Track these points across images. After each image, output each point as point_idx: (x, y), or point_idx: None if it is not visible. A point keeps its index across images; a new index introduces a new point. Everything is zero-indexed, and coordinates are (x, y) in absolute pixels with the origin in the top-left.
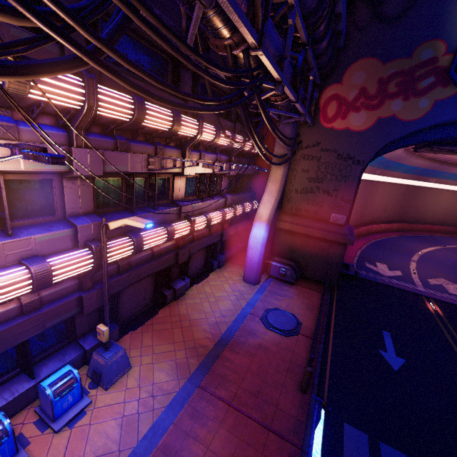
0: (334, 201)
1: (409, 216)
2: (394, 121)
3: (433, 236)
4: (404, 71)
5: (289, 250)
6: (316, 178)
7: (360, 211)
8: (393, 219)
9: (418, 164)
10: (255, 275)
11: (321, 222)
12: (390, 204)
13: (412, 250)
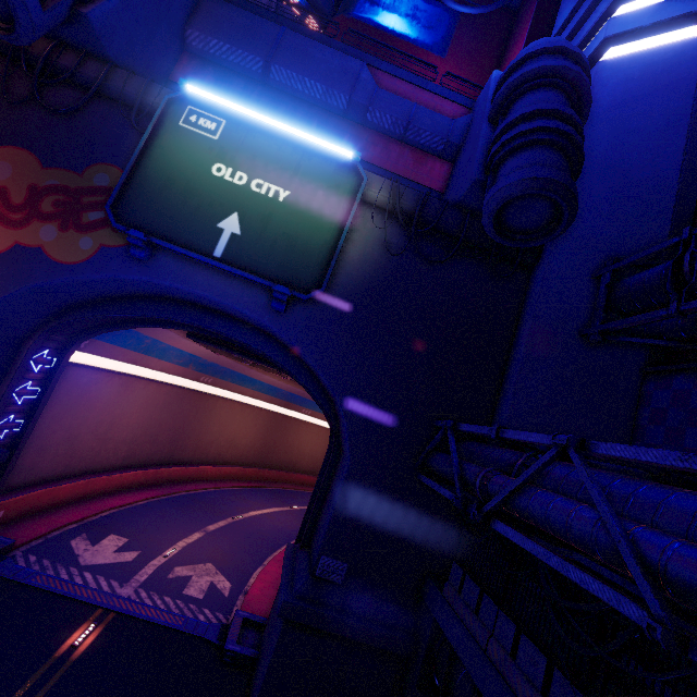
0: None
1: (277, 458)
2: (40, 255)
3: (301, 492)
4: (70, 188)
5: None
6: None
7: (169, 437)
8: (249, 461)
9: (276, 383)
10: None
11: None
12: (245, 436)
13: (233, 511)
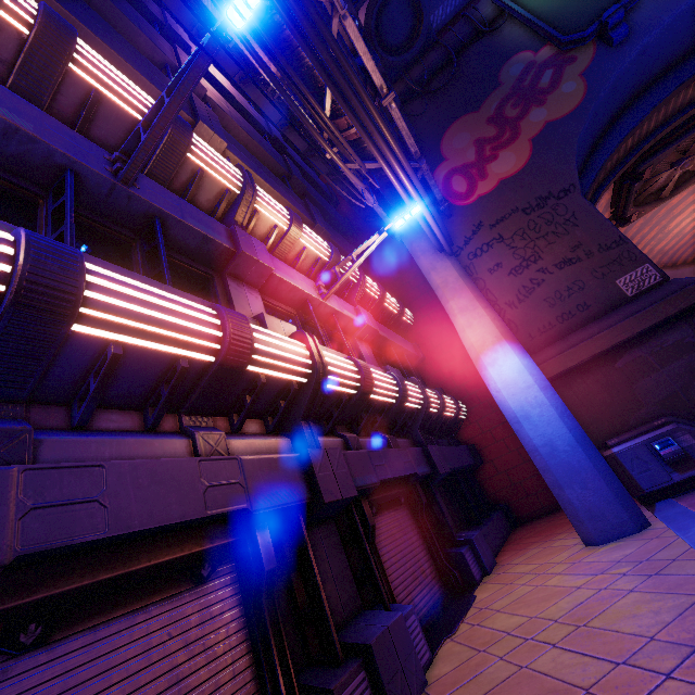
0: (594, 263)
1: None
2: (554, 125)
3: None
4: (507, 95)
5: (618, 416)
6: (524, 262)
7: None
8: None
9: None
10: (607, 489)
11: (614, 310)
12: None
13: None
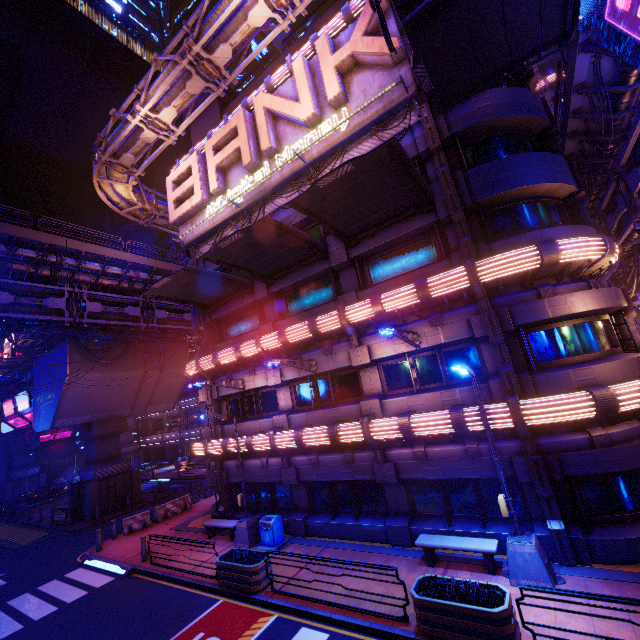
0: None
1: None
2: None
3: None
4: None
5: None
6: None
7: None
8: None
9: None
10: None
11: None
12: None
13: None
